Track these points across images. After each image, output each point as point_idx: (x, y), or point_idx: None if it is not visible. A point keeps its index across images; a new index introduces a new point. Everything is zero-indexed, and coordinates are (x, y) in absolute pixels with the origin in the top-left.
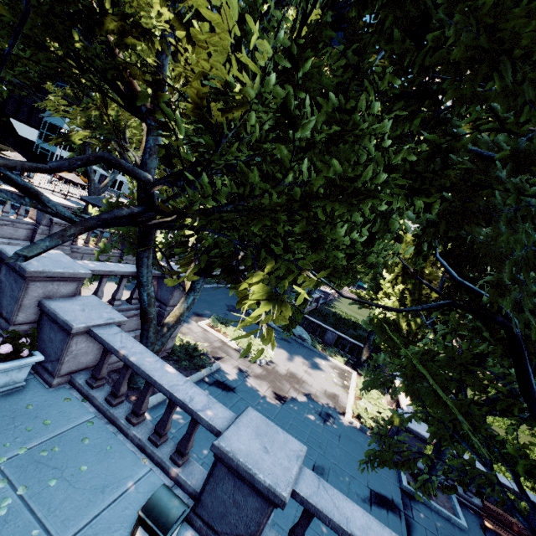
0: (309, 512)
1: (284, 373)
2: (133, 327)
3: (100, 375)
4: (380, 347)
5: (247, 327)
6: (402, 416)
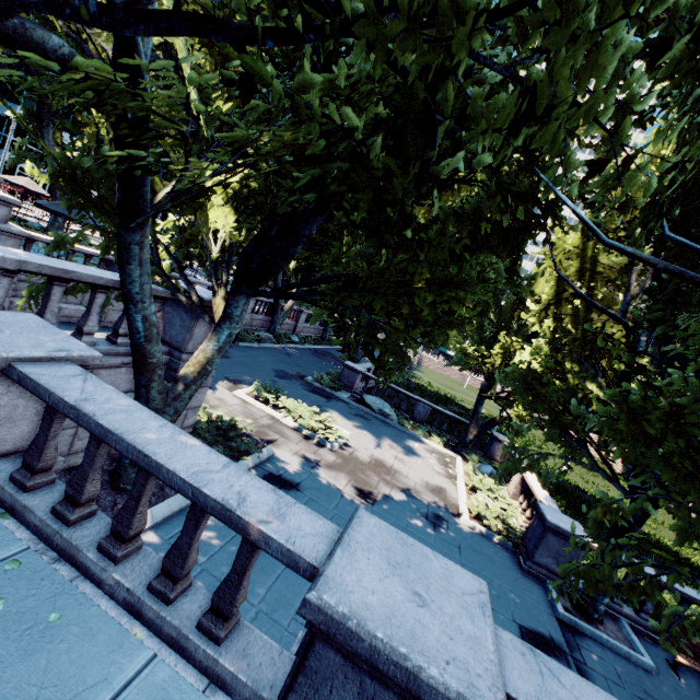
0: None
1: (367, 461)
2: (122, 385)
3: (39, 463)
4: (493, 422)
5: (306, 399)
6: (614, 511)
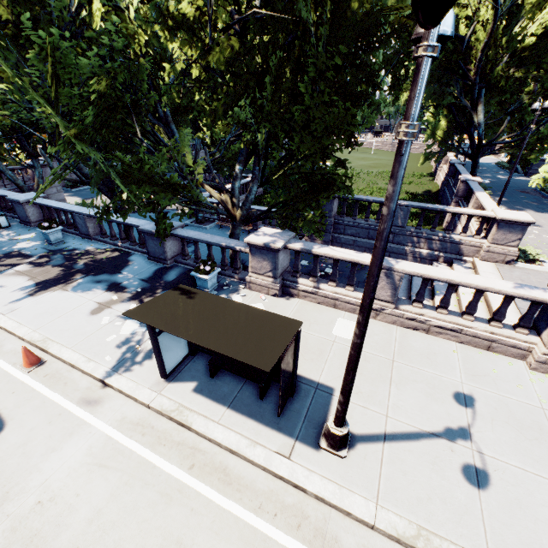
0: (41, 207)
1: None
2: None
3: None
4: None
5: None
6: None
